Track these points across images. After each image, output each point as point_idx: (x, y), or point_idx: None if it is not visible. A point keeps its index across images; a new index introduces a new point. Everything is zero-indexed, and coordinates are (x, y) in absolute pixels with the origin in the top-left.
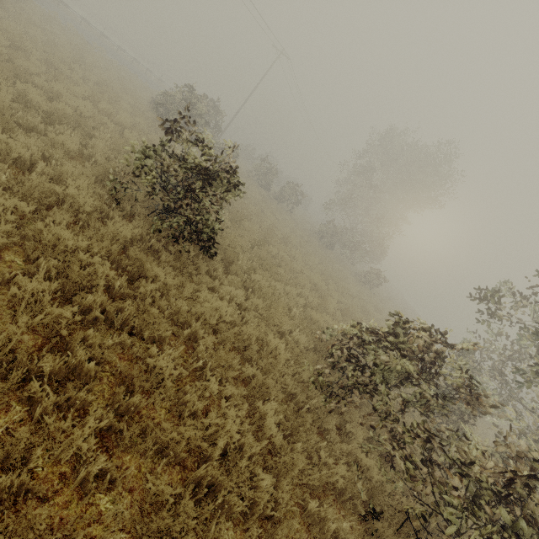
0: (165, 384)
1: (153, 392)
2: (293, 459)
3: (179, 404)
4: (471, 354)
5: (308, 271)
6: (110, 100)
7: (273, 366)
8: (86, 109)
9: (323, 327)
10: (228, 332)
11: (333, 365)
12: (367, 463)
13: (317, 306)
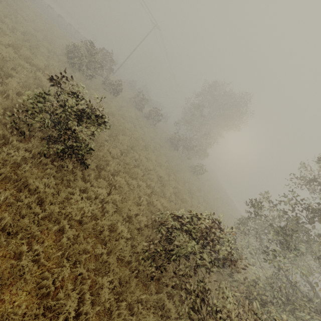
0: (25, 277)
1: (19, 279)
2: (119, 313)
3: (38, 286)
4: (244, 223)
5: (158, 168)
6: (30, 47)
7: (117, 245)
8: (7, 55)
9: (160, 208)
10: (88, 224)
11: (161, 236)
12: (169, 307)
13: (159, 193)
